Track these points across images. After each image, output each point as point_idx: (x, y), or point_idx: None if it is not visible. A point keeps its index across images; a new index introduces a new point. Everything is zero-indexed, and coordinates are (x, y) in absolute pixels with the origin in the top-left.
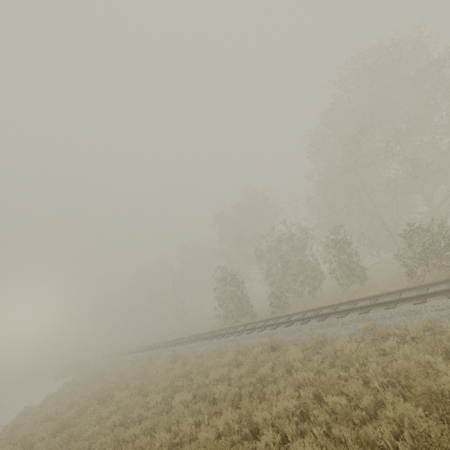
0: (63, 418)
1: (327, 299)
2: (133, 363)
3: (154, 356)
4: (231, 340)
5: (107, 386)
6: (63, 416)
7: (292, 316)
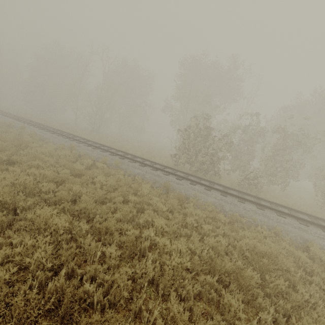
0: (15, 253)
1: (290, 202)
2: (76, 154)
3: (107, 161)
4: (258, 213)
5: (75, 188)
6: (16, 249)
7: (318, 219)
